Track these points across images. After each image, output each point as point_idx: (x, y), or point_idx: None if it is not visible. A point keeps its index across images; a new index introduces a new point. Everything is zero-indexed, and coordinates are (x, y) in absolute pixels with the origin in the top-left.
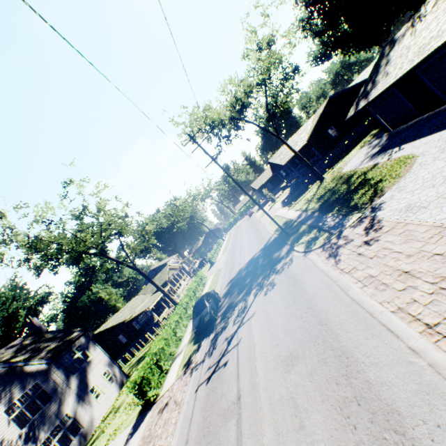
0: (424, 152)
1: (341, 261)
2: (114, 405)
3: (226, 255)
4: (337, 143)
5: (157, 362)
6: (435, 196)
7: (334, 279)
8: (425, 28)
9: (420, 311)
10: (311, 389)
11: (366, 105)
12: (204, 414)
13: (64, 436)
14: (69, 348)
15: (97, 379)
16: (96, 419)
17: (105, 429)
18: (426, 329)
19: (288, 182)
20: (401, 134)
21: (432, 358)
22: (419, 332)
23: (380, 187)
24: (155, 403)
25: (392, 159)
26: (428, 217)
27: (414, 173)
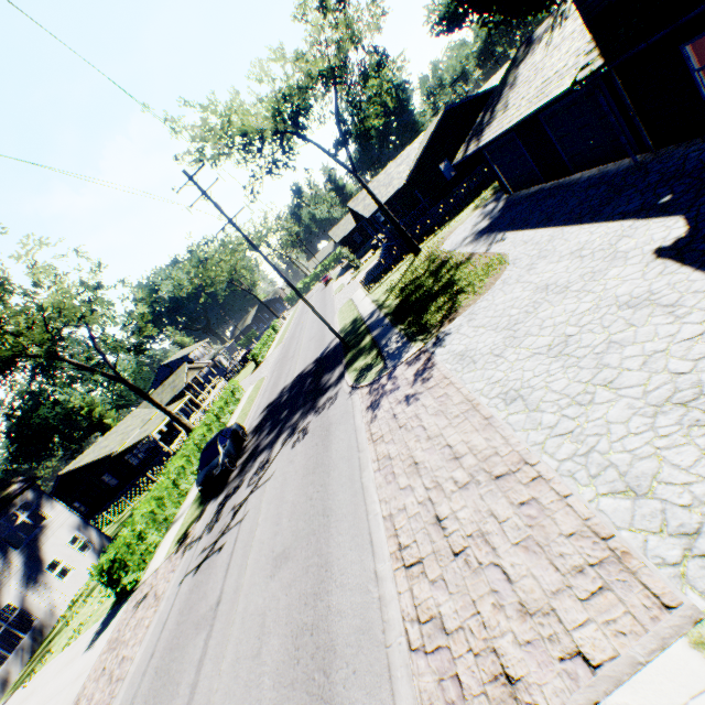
0: (516, 259)
1: (376, 420)
2: (88, 585)
3: (278, 353)
4: (452, 188)
5: (142, 534)
6: (490, 349)
7: (360, 447)
8: (558, 47)
9: (403, 525)
10: (283, 605)
11: (482, 147)
12: (179, 620)
13: (6, 634)
14: (4, 510)
15: (60, 550)
16: (60, 605)
17: (71, 621)
18: (397, 551)
19: (379, 241)
20: (515, 208)
21: (385, 590)
22: (390, 553)
23: (457, 304)
24: (135, 591)
25: (489, 254)
26: (469, 381)
27: (494, 294)
